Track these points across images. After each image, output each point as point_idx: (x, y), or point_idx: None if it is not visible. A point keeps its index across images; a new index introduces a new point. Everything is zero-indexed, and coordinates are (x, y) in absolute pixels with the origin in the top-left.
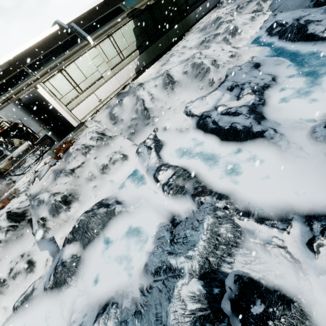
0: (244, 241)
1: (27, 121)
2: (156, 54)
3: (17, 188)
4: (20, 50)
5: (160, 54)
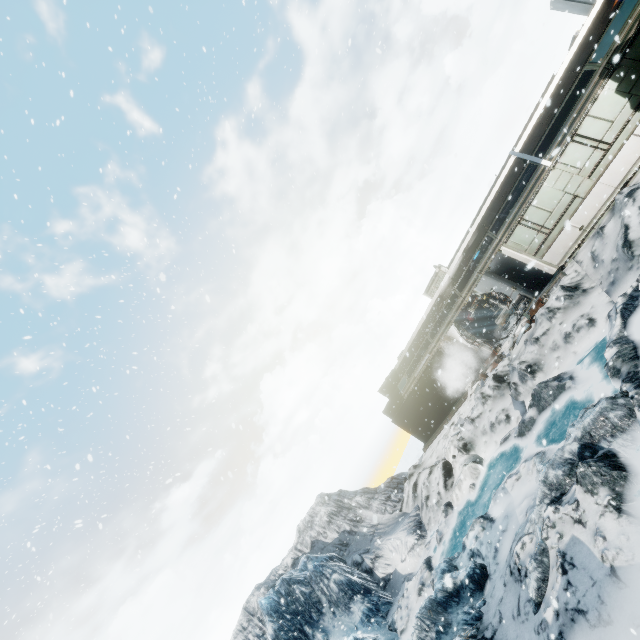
0: (633, 430)
1: (498, 287)
2: None
3: (503, 352)
4: (484, 209)
5: None
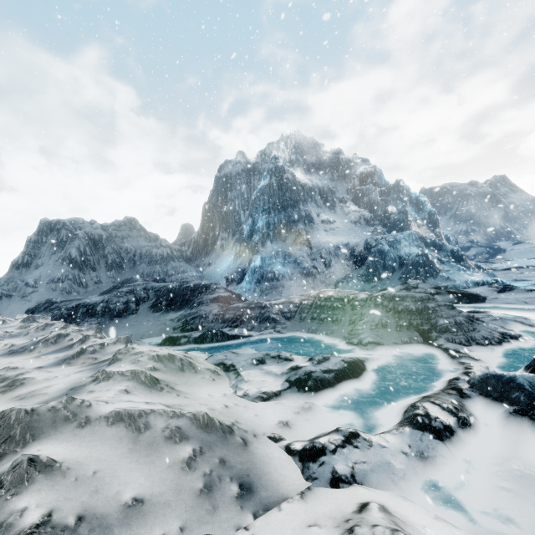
0: None
1: None
2: None
3: None
4: None
5: None
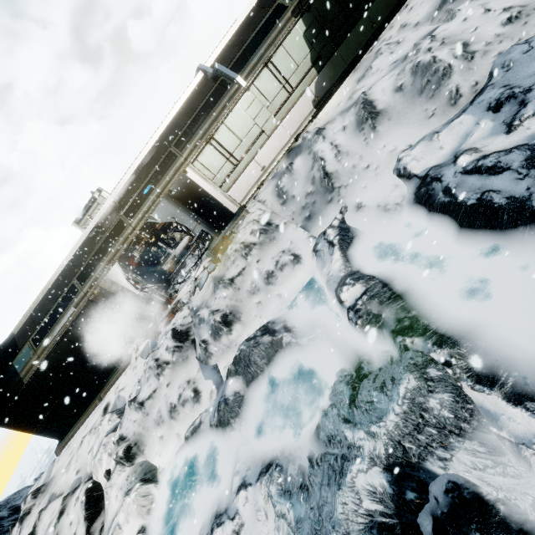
0: (477, 428)
1: (181, 217)
2: (348, 61)
3: (180, 299)
4: (165, 124)
5: (356, 58)
